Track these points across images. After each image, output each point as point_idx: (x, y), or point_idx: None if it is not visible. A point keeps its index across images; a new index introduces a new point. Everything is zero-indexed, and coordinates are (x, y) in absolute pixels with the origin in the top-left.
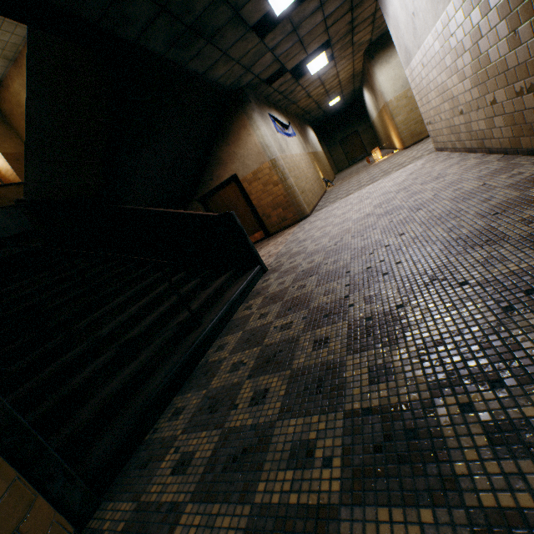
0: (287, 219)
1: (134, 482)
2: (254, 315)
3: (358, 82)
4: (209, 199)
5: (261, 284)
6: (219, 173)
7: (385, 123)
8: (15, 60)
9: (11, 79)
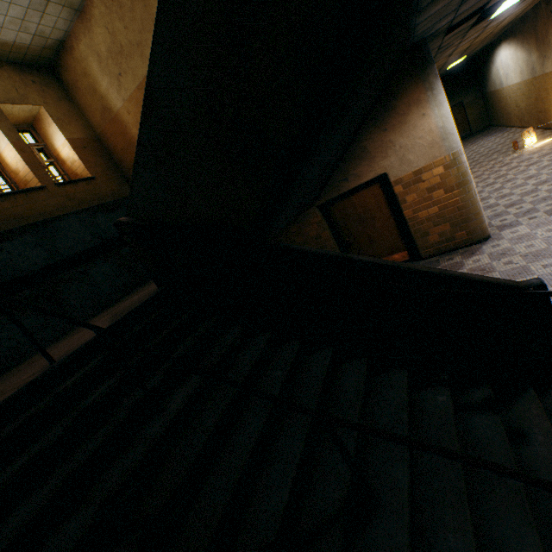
0: (454, 239)
1: None
2: None
3: (500, 34)
4: (333, 205)
5: None
6: (359, 172)
7: (547, 92)
8: (81, 10)
9: (75, 38)
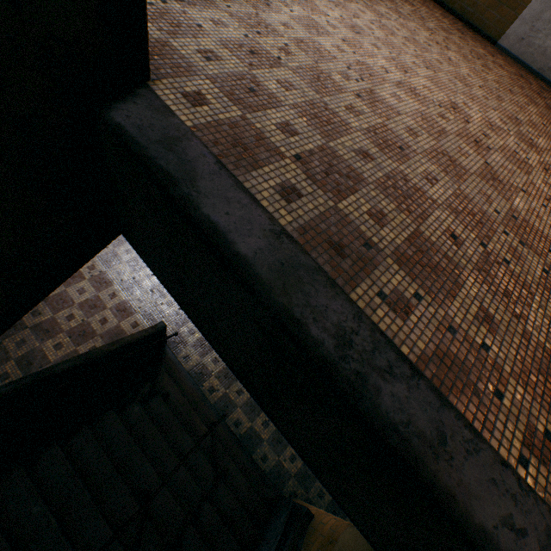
0: None
1: (284, 479)
2: (232, 394)
3: None
4: None
5: (189, 363)
6: None
7: None
8: None
9: None
